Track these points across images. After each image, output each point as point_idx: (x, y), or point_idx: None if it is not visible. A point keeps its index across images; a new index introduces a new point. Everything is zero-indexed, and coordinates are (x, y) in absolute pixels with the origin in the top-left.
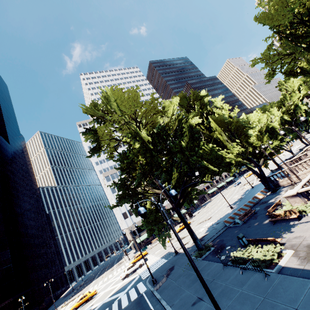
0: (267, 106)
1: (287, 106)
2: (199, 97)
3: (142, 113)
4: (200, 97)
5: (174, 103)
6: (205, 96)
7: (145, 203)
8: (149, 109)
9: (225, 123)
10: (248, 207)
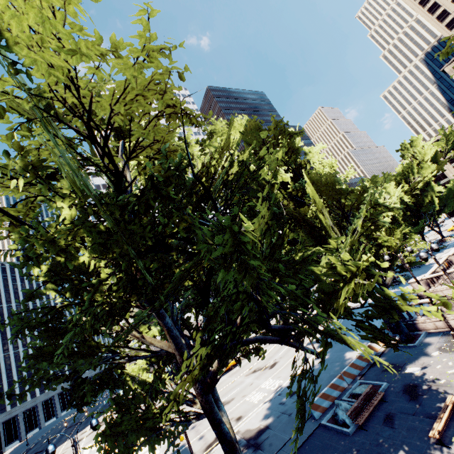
0: (380, 178)
1: (413, 183)
2: (287, 133)
3: (117, 99)
4: (287, 134)
5: (236, 127)
6: (297, 134)
7: (120, 375)
8: (144, 91)
9: (336, 191)
10: (357, 370)
